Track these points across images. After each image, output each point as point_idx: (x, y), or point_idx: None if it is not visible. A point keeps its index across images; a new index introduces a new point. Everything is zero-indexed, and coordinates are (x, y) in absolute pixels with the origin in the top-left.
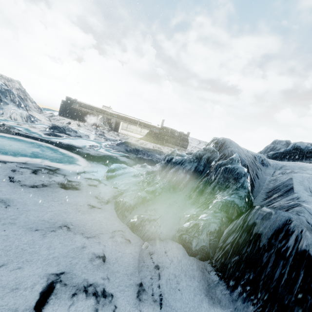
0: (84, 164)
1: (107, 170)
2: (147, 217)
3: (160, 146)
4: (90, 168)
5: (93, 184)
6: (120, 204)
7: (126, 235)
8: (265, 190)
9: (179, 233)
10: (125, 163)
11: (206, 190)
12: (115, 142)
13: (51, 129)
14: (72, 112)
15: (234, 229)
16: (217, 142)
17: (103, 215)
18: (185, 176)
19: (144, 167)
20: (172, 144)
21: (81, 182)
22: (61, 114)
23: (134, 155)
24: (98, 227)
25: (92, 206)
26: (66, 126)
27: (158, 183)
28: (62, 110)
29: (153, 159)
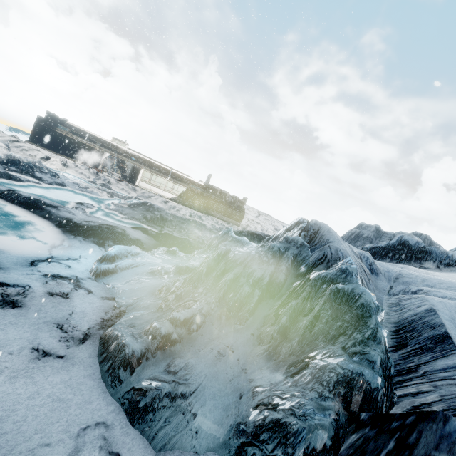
0: (56, 239)
1: (101, 258)
2: (168, 388)
3: (201, 215)
4: (66, 250)
5: (61, 291)
6: (112, 345)
7: (115, 436)
8: (388, 327)
9: (238, 440)
10: (138, 243)
11: (294, 330)
12: (127, 201)
13: (3, 165)
14: (55, 141)
15: (370, 455)
16: (306, 227)
17: (65, 376)
18: (251, 291)
19: (172, 255)
20: (220, 213)
21: (30, 287)
22: (33, 140)
23: (157, 227)
24: (42, 422)
25: (42, 352)
26: (36, 162)
27: (197, 301)
28: (36, 134)
29: (190, 236)
